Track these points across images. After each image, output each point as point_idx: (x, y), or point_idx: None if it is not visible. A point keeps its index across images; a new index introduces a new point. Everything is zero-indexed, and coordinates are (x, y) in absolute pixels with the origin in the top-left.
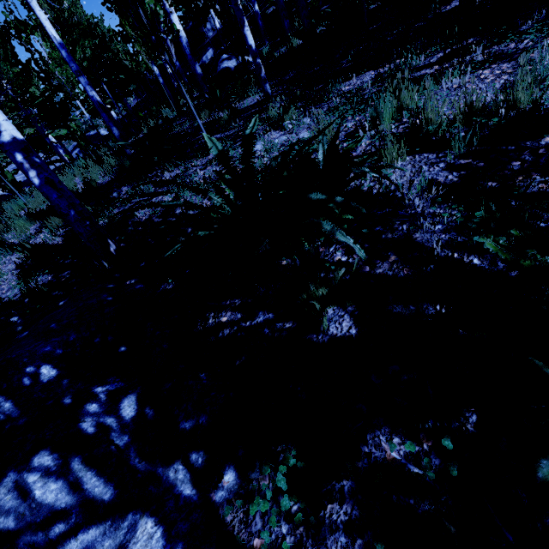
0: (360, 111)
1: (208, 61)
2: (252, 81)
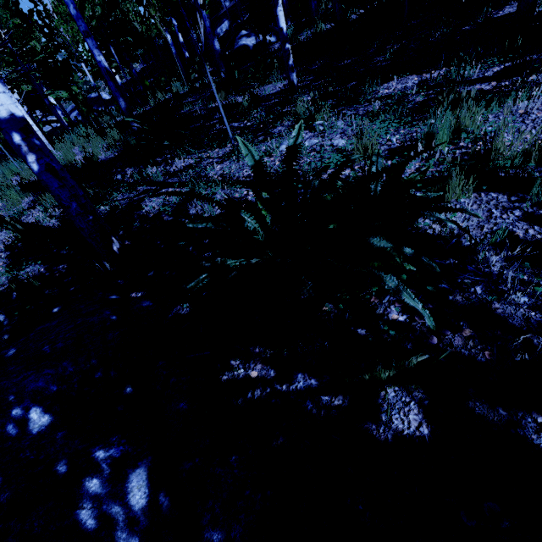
0: (404, 123)
1: (223, 33)
2: (275, 65)
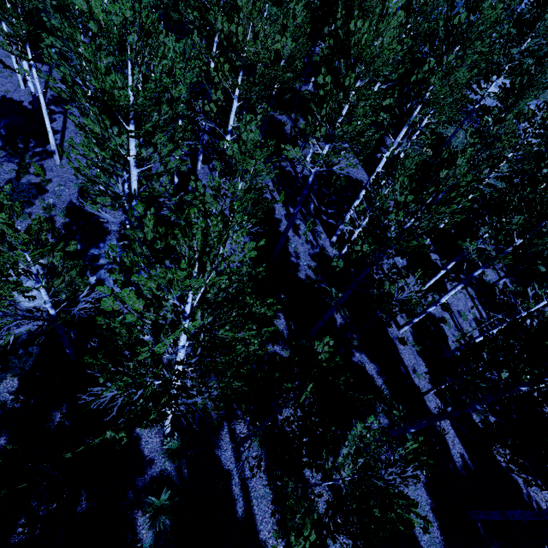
0: None
1: None
2: None
